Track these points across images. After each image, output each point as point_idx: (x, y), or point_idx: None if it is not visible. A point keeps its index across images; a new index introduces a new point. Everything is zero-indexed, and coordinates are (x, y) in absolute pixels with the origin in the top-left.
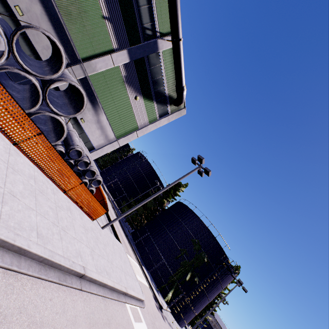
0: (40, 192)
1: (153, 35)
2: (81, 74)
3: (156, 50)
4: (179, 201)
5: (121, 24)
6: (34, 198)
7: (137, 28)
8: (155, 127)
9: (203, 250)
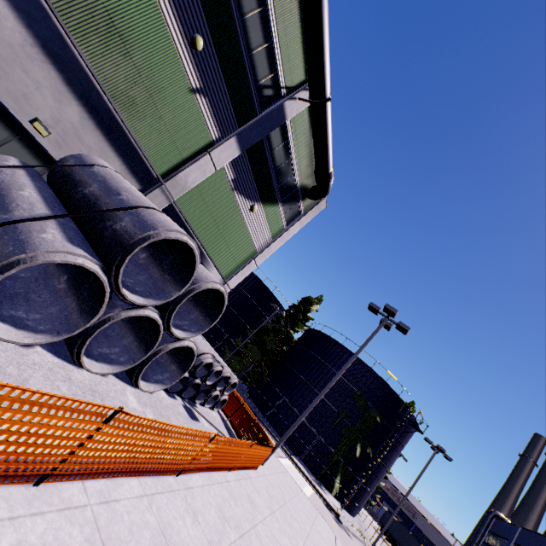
0: (241, 536)
1: (276, 95)
2: (164, 203)
3: (281, 121)
4: (314, 329)
5: (223, 94)
6: None
7: (249, 92)
8: (282, 242)
9: (371, 405)
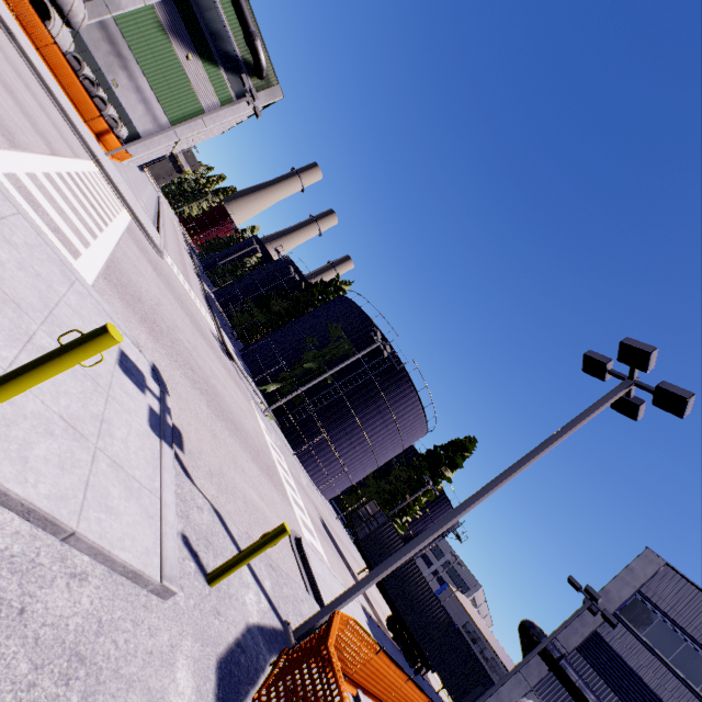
0: None
1: None
2: (104, 14)
3: None
4: None
5: None
6: None
7: None
8: (232, 113)
9: (346, 337)
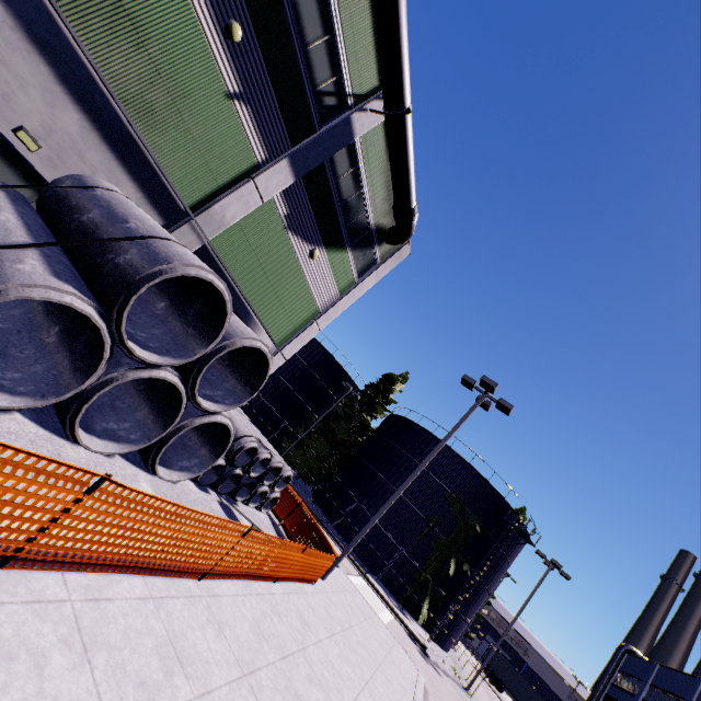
0: (284, 658)
1: (340, 105)
2: (195, 243)
3: (348, 140)
4: (397, 415)
5: (270, 101)
6: (298, 700)
7: (305, 99)
8: (352, 299)
9: (469, 511)
